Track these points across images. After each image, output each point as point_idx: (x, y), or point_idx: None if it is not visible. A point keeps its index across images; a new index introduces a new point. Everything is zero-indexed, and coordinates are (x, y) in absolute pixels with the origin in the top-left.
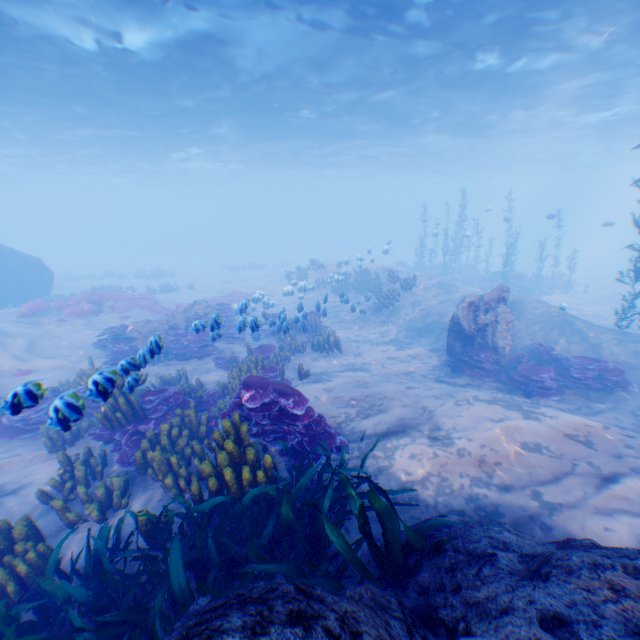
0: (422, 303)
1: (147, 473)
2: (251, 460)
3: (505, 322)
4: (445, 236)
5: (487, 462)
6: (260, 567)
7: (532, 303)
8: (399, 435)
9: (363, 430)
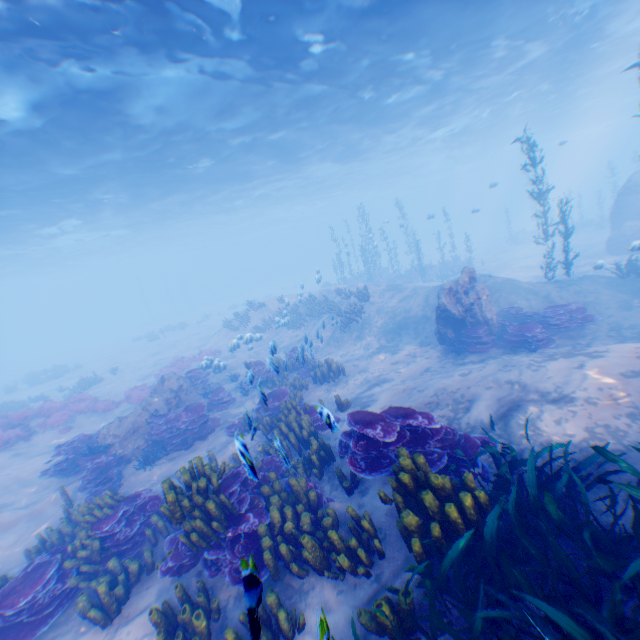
0: (385, 308)
1: (285, 577)
2: (449, 488)
3: (485, 297)
4: (362, 248)
5: (618, 398)
6: (638, 566)
7: (481, 279)
8: (521, 411)
9: (489, 420)
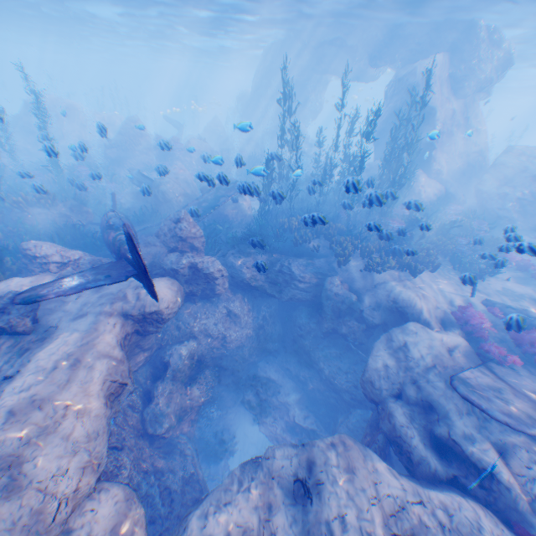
0: None
1: None
2: None
3: None
4: None
5: None
6: None
7: None
8: None
9: None
